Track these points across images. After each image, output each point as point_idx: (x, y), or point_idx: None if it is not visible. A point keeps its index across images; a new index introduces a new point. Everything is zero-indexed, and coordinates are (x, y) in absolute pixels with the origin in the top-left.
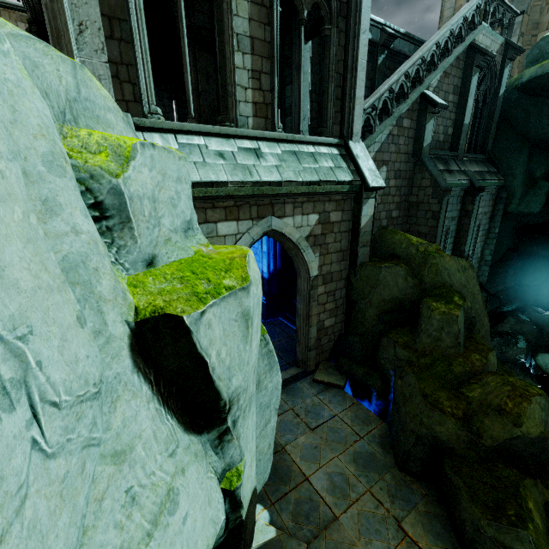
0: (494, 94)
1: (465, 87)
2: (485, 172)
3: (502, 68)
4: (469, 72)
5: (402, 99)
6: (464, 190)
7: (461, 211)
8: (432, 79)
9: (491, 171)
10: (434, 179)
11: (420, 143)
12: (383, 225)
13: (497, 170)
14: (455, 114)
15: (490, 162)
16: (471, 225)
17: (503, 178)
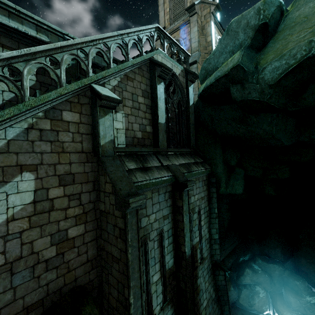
0: (186, 104)
1: (153, 92)
2: (191, 164)
3: (187, 86)
4: (154, 80)
5: (55, 88)
6: (171, 184)
7: (174, 206)
8: (103, 75)
9: (197, 162)
10: (113, 185)
11: (97, 140)
12: (48, 256)
13: (203, 160)
14: (151, 114)
15: (196, 154)
16: (185, 222)
17: (209, 167)
